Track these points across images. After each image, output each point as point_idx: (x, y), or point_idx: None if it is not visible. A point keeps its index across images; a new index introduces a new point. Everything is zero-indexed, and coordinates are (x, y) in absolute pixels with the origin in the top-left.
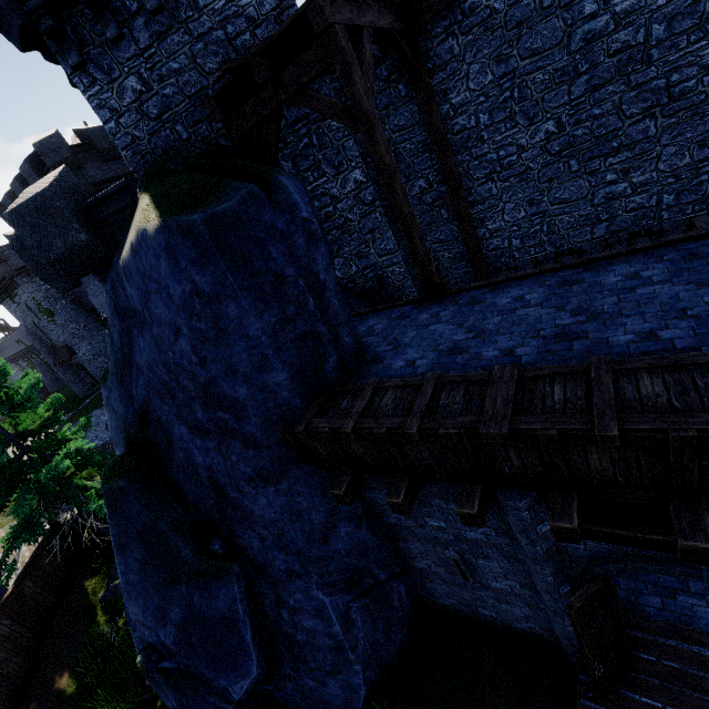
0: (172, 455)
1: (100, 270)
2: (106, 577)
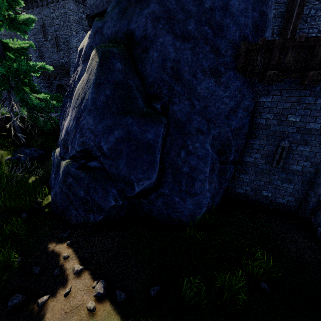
0: (146, 55)
1: None
2: (11, 153)
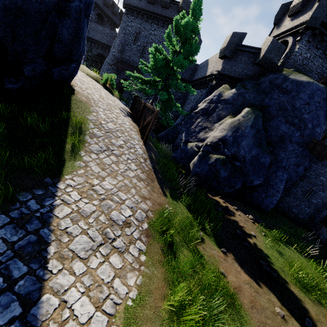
0: (269, 121)
1: (261, 68)
2: None
